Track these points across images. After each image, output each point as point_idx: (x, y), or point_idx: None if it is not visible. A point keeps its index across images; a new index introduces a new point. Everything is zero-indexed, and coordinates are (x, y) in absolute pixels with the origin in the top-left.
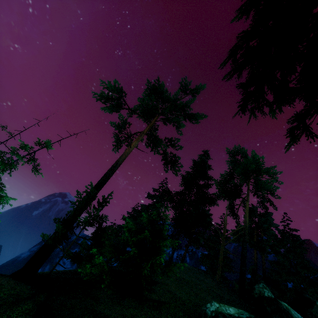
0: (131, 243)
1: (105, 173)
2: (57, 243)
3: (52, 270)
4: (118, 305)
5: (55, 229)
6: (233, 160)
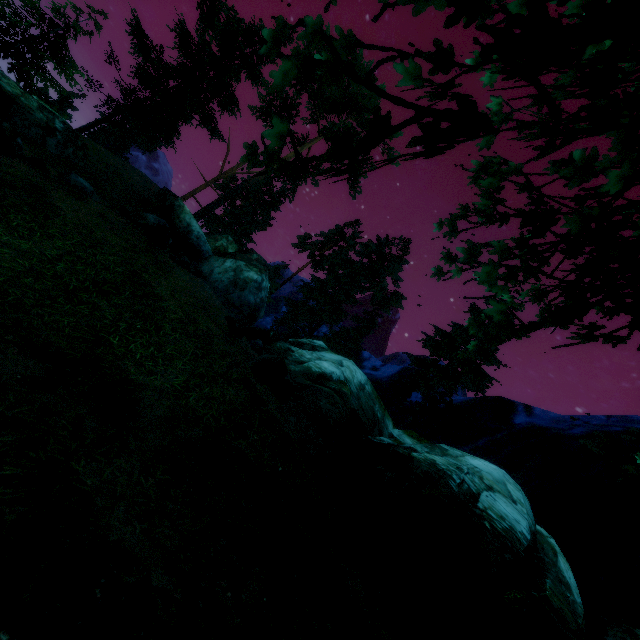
0: None
1: None
2: None
3: None
4: None
5: None
6: None
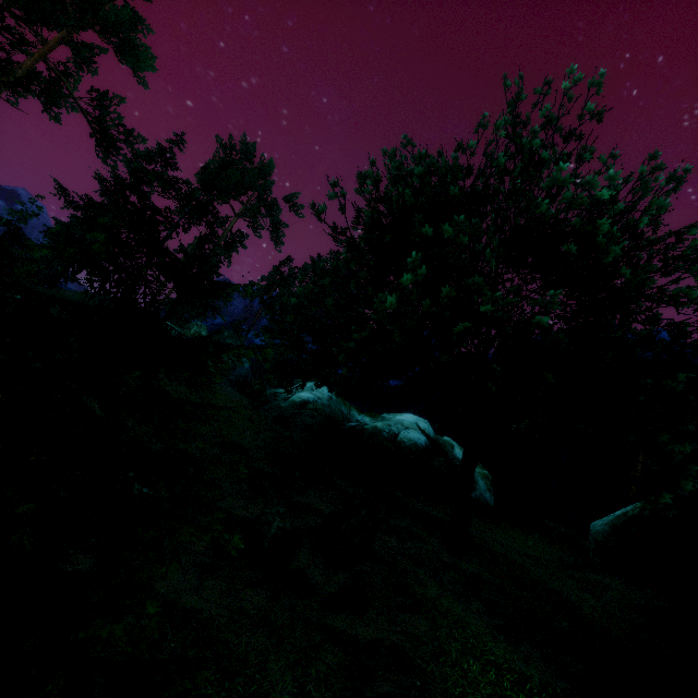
0: None
1: None
2: None
3: None
4: None
5: None
6: (225, 163)
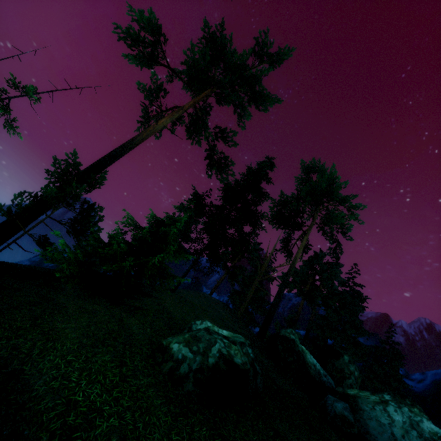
0: (123, 241)
1: (111, 151)
2: (25, 224)
3: (4, 247)
4: (82, 300)
5: (14, 199)
6: (305, 179)
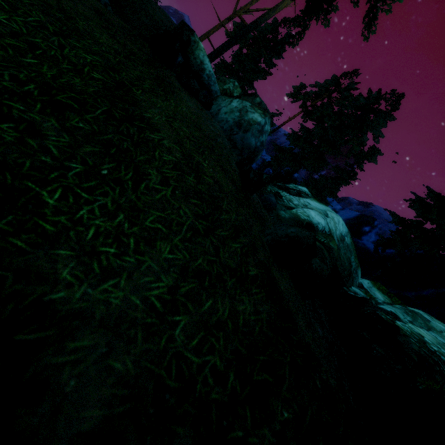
0: None
1: None
2: None
3: None
4: None
5: None
6: None
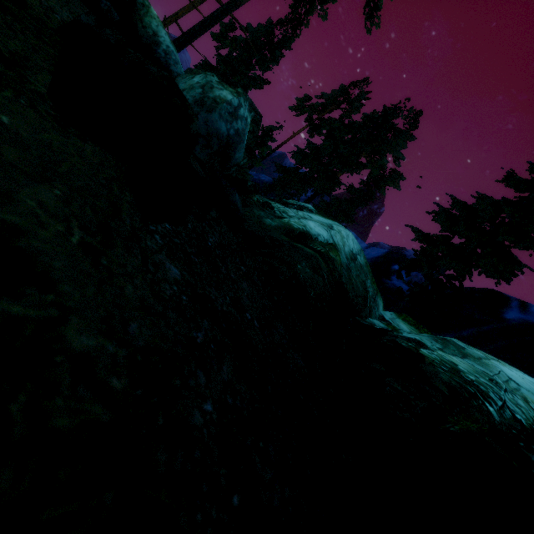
0: None
1: None
2: None
3: None
4: None
5: None
6: None
